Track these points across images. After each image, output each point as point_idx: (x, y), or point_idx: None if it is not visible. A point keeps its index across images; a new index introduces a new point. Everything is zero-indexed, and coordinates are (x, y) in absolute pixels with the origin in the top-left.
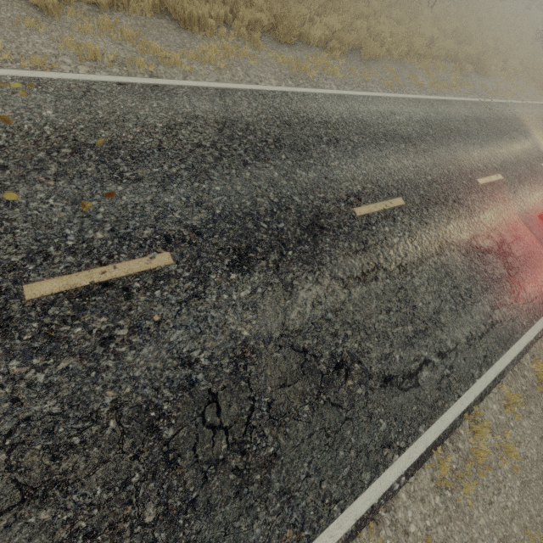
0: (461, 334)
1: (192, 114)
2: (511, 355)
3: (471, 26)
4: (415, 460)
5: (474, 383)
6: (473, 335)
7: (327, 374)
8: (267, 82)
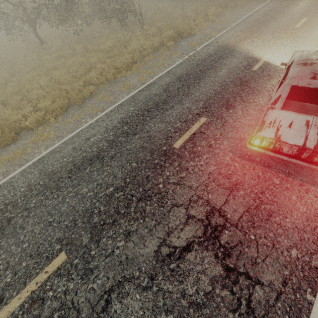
0: None
1: None
2: None
3: (174, 15)
4: None
5: None
6: None
7: None
8: None
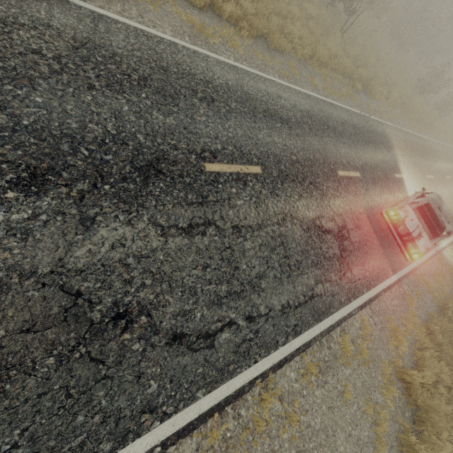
0: (278, 301)
1: (44, 21)
2: (321, 327)
3: (370, 58)
4: (180, 428)
5: (276, 350)
6: (289, 304)
7: (100, 324)
8: (161, 30)
